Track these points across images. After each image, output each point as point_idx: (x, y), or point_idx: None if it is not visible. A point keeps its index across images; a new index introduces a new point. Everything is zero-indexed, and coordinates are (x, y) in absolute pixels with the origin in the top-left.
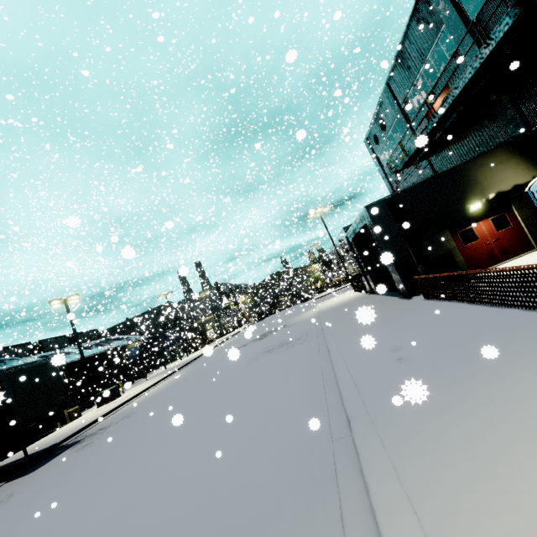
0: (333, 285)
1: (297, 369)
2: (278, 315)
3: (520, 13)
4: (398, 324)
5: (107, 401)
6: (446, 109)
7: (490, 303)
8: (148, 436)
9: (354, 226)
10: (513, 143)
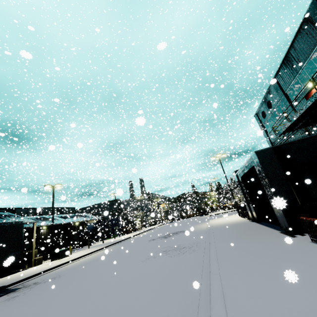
0: (223, 208)
1: (178, 284)
2: (183, 221)
3: None
4: (287, 266)
5: (58, 258)
6: None
7: None
8: (40, 313)
9: (243, 167)
10: None
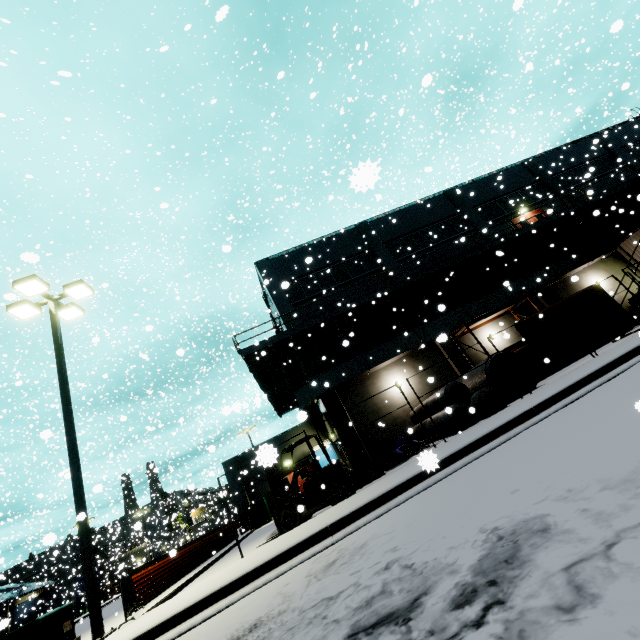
0: None
1: None
2: None
3: (261, 387)
4: None
5: None
6: (271, 401)
7: (222, 547)
8: None
9: None
10: (311, 421)
